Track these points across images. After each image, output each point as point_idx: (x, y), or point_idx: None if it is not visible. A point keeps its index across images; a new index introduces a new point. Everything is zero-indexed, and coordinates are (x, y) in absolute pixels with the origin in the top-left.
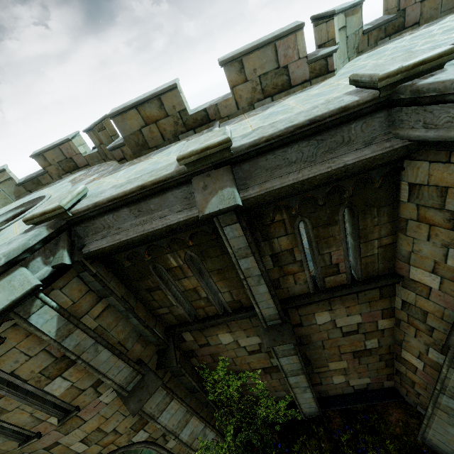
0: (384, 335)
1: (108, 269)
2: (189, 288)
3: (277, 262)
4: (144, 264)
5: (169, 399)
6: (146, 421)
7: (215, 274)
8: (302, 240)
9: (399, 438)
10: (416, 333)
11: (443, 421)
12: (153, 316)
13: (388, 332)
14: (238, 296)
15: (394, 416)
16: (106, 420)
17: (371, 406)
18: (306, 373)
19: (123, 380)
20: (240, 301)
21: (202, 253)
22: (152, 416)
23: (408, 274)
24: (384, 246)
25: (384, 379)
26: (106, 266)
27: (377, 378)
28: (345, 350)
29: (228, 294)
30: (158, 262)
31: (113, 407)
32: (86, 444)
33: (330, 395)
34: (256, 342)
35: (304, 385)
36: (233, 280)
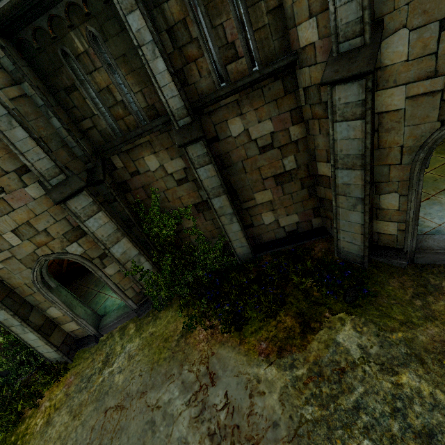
0: (299, 150)
1: (21, 56)
2: (103, 87)
3: (175, 41)
4: (53, 49)
5: (96, 208)
6: (79, 235)
7: (122, 64)
8: (191, 5)
9: (319, 259)
10: (320, 126)
11: (345, 209)
12: (79, 131)
13: (302, 144)
14: (151, 99)
15: (319, 247)
16: (35, 216)
17: (300, 245)
18: (226, 191)
19: (45, 171)
20: (154, 107)
21: (102, 30)
22: (78, 216)
23: (299, 43)
24: (272, 11)
25: (312, 215)
26: (19, 51)
27: (305, 214)
28: (266, 174)
29: (141, 96)
30: (65, 45)
31: (41, 205)
32: (19, 237)
33: (265, 242)
34: (181, 167)
35: (229, 211)
36: (140, 73)
